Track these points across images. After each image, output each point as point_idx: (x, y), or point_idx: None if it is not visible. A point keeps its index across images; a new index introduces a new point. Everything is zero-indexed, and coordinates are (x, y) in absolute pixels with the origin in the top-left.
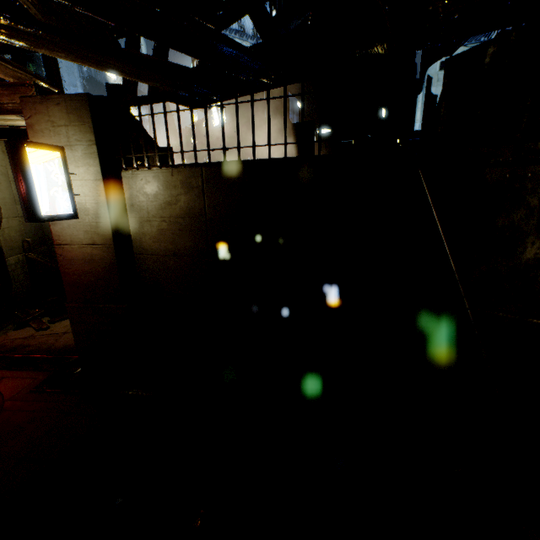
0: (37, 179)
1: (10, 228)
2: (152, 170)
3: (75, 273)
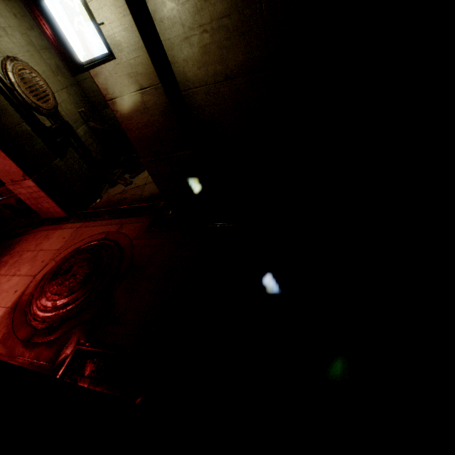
0: (52, 8)
1: (64, 102)
2: None
3: (136, 128)
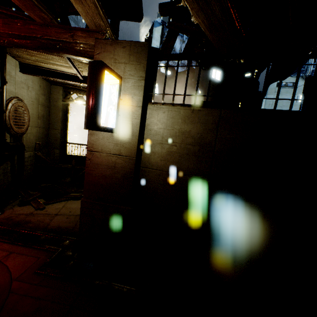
0: (104, 95)
1: (31, 133)
2: (175, 106)
3: (96, 175)
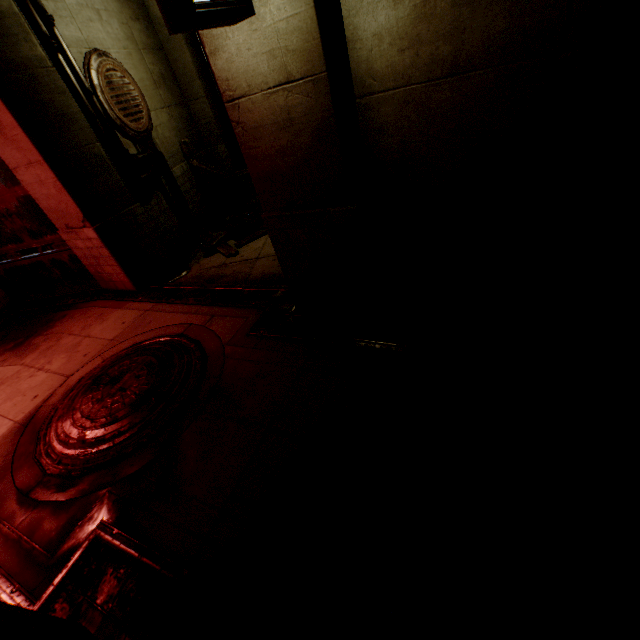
0: None
1: (162, 126)
2: None
3: (265, 156)
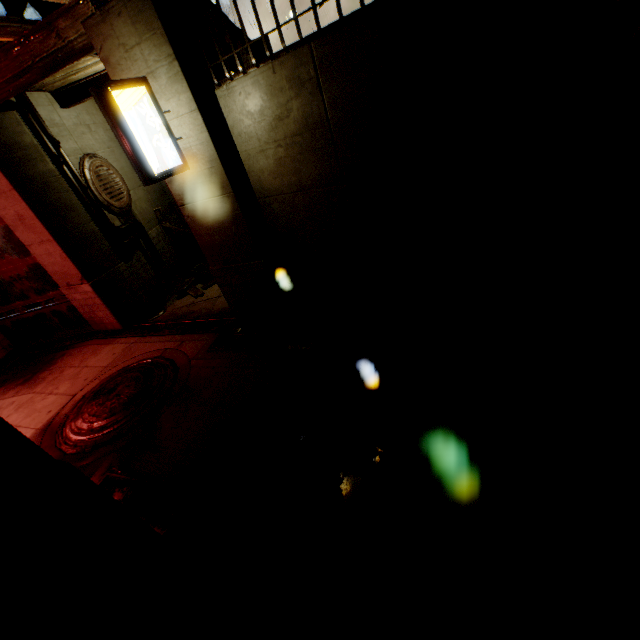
0: (135, 130)
1: (139, 200)
2: (248, 75)
3: (207, 234)
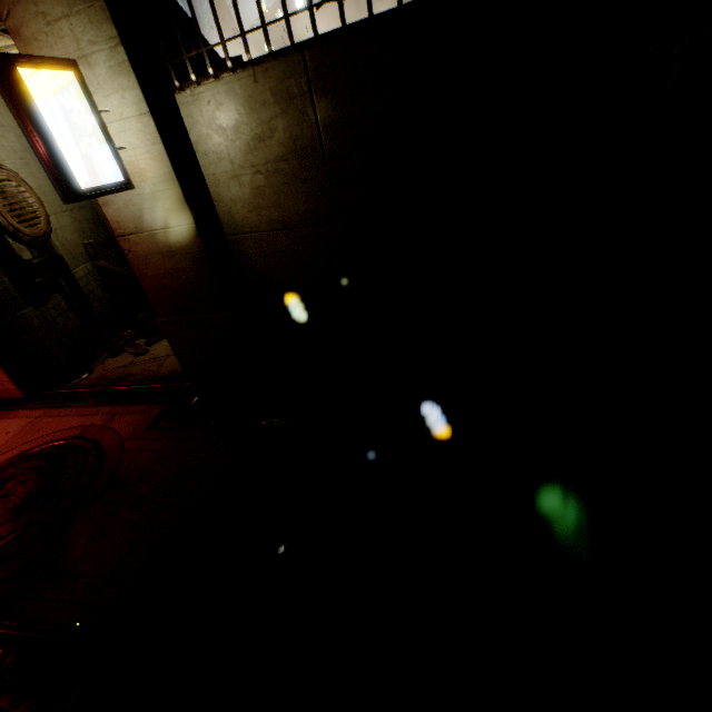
0: (54, 126)
1: (63, 228)
2: (221, 80)
3: (155, 276)
